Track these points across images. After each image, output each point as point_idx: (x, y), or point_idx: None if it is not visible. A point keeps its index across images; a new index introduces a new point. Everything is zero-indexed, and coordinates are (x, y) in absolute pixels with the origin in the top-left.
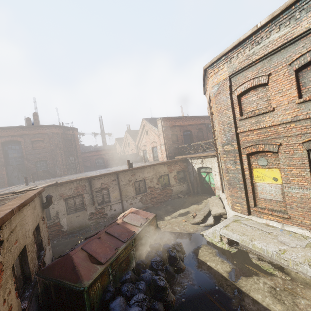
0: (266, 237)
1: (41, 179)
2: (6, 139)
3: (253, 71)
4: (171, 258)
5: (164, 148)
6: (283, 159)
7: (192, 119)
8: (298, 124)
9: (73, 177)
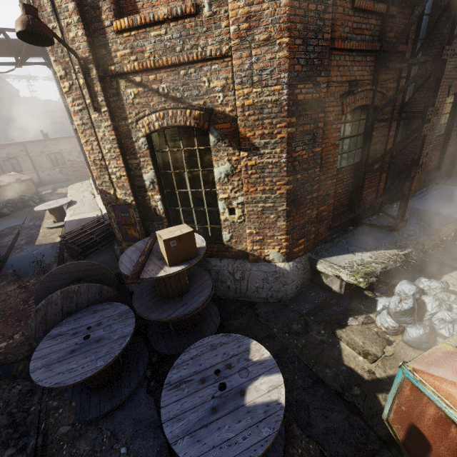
0: (77, 189)
1: None
2: None
3: None
4: (21, 199)
5: None
6: None
7: None
8: None
9: None
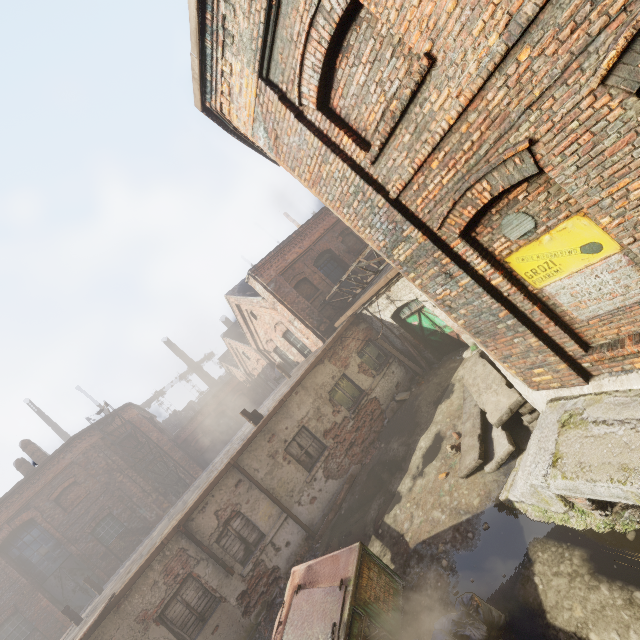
0: None
1: (125, 555)
2: (1, 537)
3: (295, 5)
4: None
5: (301, 324)
6: (573, 177)
7: (314, 226)
8: (540, 34)
9: (161, 531)
